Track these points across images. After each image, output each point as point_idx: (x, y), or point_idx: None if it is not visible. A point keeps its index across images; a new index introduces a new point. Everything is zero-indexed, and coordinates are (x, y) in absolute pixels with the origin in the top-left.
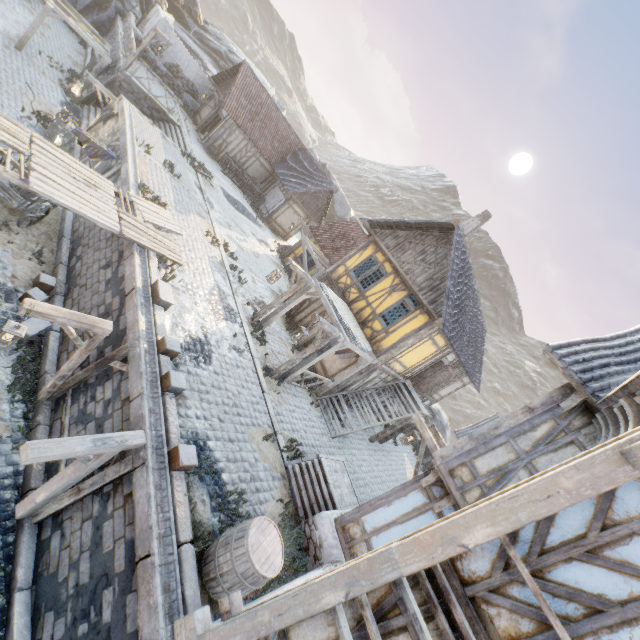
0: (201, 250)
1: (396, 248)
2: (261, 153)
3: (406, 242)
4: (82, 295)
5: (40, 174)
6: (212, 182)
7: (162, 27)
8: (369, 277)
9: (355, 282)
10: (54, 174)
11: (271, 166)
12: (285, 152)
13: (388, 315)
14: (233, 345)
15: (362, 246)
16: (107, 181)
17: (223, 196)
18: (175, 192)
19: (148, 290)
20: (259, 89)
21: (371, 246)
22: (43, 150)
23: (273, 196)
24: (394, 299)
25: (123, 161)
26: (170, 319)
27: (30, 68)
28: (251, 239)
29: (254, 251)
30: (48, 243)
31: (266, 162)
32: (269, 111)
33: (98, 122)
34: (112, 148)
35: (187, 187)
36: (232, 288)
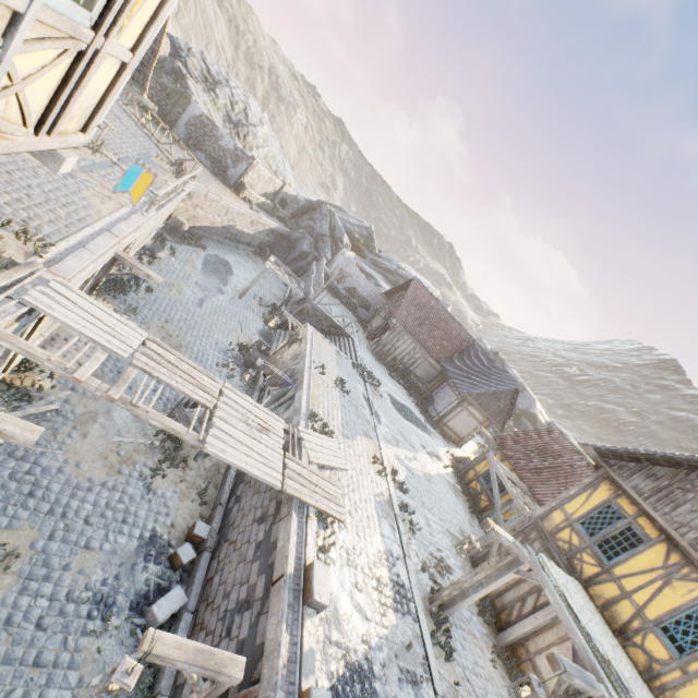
0: (366, 486)
1: (656, 495)
2: (429, 353)
3: (674, 487)
4: (228, 557)
5: (218, 428)
6: (379, 389)
7: (346, 263)
8: (613, 538)
9: (587, 543)
10: (231, 425)
11: (440, 364)
12: (455, 349)
13: (675, 628)
14: (406, 668)
15: (588, 482)
16: (279, 419)
17: (390, 403)
18: (343, 411)
19: (300, 576)
20: (428, 297)
21: (604, 484)
22: (228, 399)
23: (443, 396)
24: (680, 595)
25: (298, 387)
26: (322, 628)
27: (244, 309)
28: (421, 454)
29: (425, 471)
30: (215, 476)
31: (435, 361)
32: (438, 314)
33: (284, 345)
34: (291, 371)
35: (355, 402)
36: (402, 543)
